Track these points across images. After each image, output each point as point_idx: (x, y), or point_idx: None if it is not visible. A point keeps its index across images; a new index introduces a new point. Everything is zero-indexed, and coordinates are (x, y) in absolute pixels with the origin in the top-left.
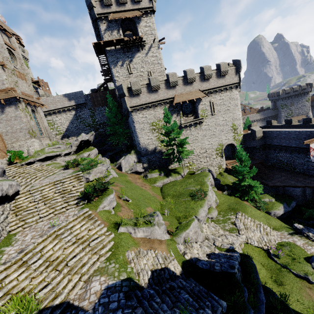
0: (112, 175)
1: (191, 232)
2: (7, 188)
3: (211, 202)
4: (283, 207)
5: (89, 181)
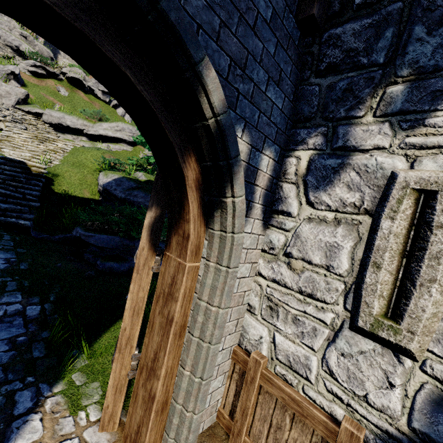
0: (76, 76)
1: (5, 87)
2: (27, 49)
3: (92, 130)
4: (114, 178)
5: (61, 71)
